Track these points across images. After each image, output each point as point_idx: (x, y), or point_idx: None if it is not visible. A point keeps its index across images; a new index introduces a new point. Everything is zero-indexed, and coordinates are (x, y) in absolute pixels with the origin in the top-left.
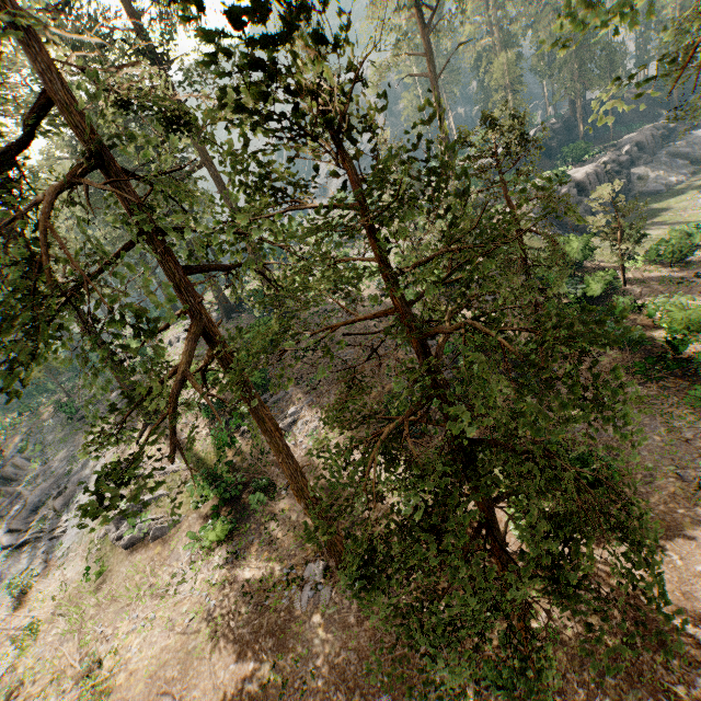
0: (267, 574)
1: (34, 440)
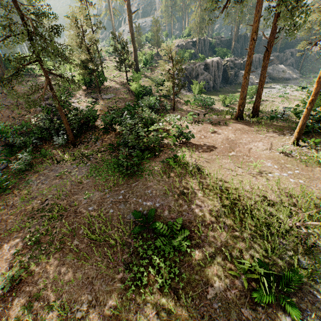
0: None
1: None
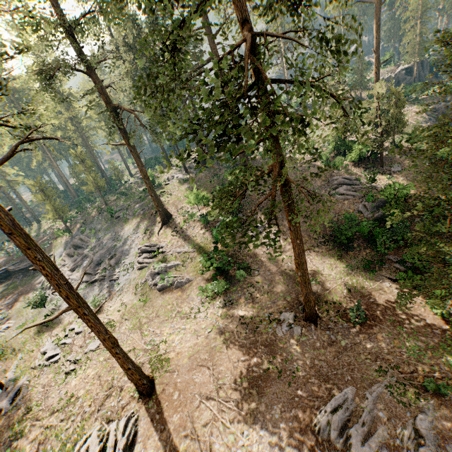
0: (254, 315)
1: (88, 227)
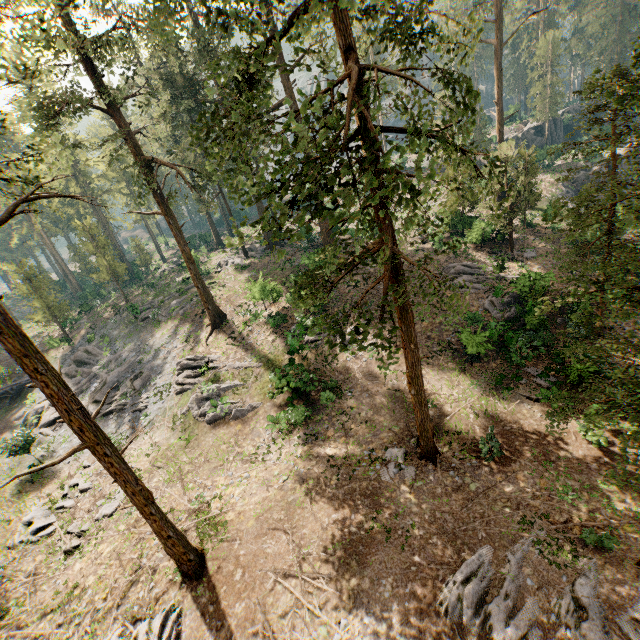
0: (349, 453)
1: (99, 334)
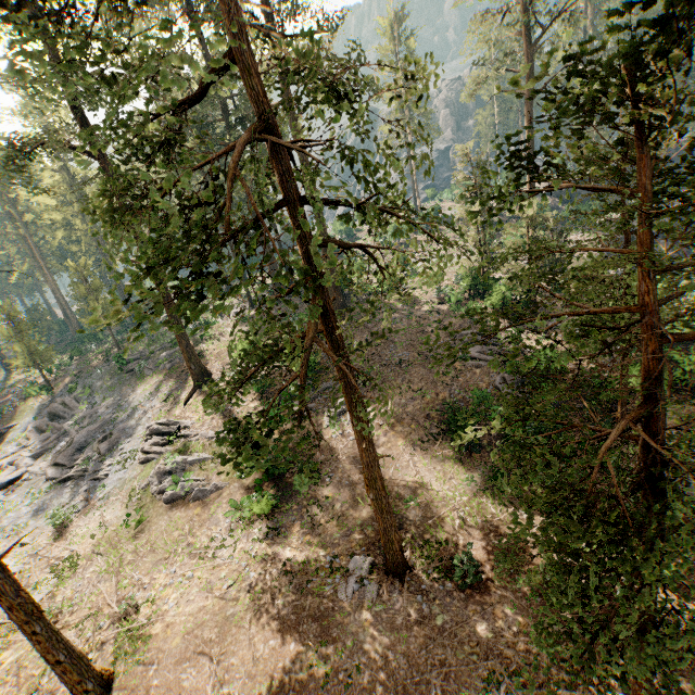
0: (309, 557)
1: (82, 384)
